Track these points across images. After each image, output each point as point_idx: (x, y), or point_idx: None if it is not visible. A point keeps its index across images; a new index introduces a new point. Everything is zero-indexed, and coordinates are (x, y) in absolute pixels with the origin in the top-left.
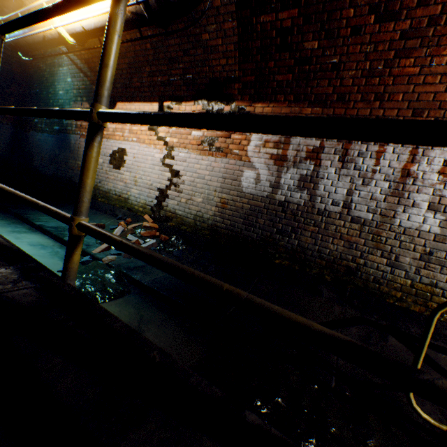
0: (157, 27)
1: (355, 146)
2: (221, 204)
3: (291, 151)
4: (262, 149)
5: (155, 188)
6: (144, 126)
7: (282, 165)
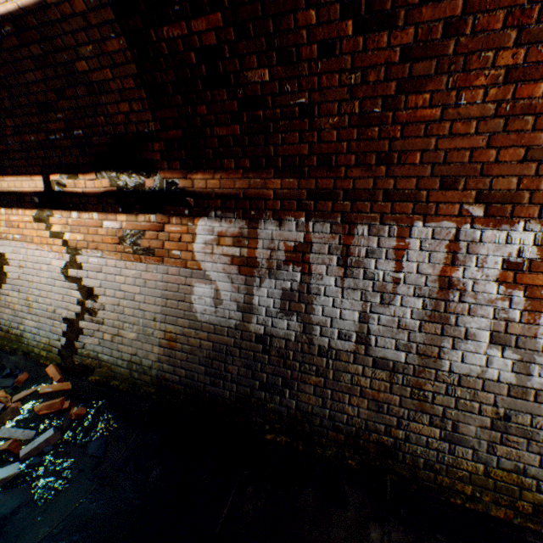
0: None
1: (360, 239)
2: (167, 342)
3: (262, 250)
4: (216, 248)
5: (60, 317)
6: (28, 214)
7: (252, 274)
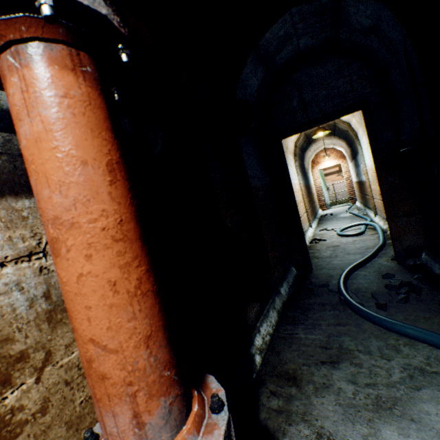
0: None
1: None
2: None
3: None
4: None
5: None
6: (332, 176)
7: None
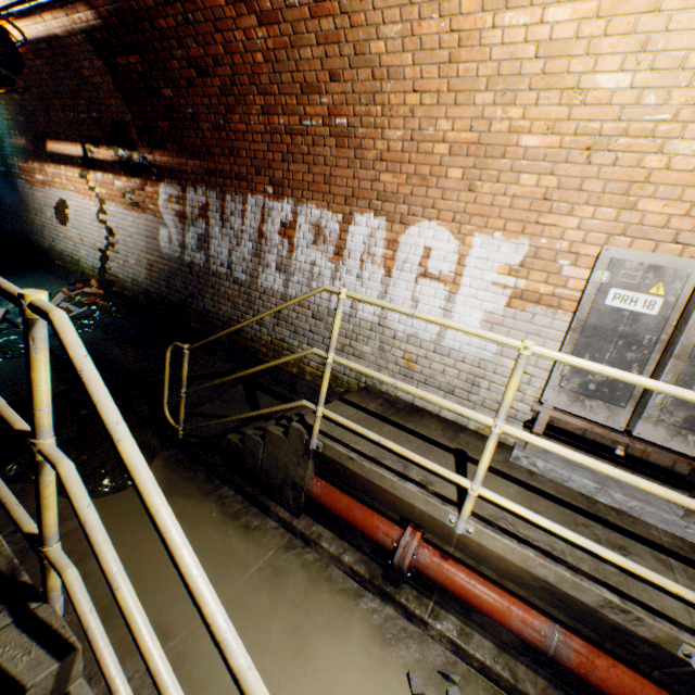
0: (42, 57)
1: (229, 204)
2: (149, 267)
3: (189, 208)
4: (169, 205)
5: (98, 248)
6: (77, 172)
7: (185, 224)
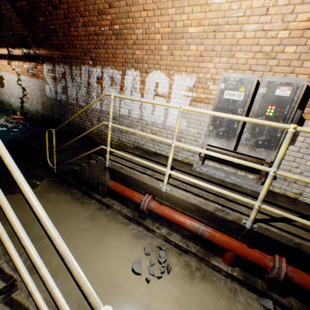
0: None
1: (74, 71)
2: (43, 104)
3: (57, 74)
4: (48, 74)
5: (19, 97)
6: (6, 62)
7: (56, 82)
